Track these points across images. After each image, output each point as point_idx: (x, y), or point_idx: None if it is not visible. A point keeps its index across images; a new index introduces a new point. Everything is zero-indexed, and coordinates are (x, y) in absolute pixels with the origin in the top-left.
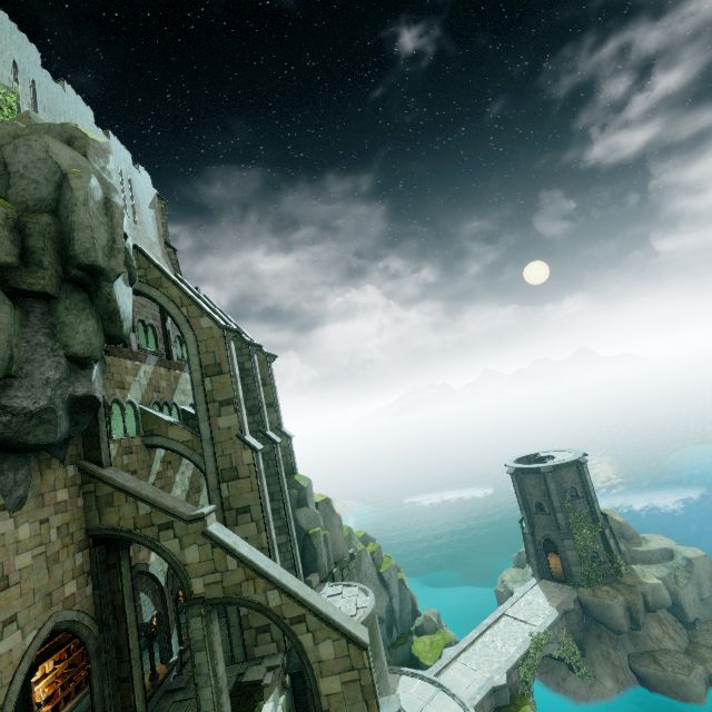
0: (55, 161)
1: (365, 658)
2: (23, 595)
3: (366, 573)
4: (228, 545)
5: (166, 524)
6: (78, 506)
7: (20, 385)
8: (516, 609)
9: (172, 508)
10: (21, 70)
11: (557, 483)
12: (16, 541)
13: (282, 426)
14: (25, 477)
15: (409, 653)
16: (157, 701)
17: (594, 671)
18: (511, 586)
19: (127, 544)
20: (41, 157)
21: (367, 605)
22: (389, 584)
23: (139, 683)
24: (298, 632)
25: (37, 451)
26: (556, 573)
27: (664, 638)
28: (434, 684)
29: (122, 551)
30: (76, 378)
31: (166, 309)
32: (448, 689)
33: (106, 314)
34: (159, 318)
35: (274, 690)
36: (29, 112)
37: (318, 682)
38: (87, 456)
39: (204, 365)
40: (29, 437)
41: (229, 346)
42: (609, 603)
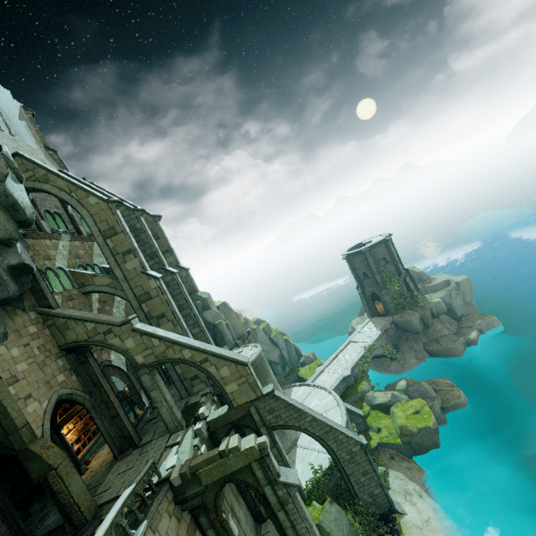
0: None
1: (247, 369)
2: (31, 384)
3: (261, 340)
4: (150, 332)
5: (107, 331)
6: (47, 334)
7: None
8: (357, 337)
9: (108, 321)
10: None
11: (374, 257)
12: (12, 357)
13: (179, 263)
14: (0, 321)
15: (298, 376)
16: (142, 427)
17: (405, 357)
18: (355, 327)
19: (88, 349)
20: None
21: (256, 352)
22: (278, 343)
23: (125, 417)
24: (206, 367)
25: (1, 304)
26: (381, 312)
27: (443, 329)
28: (311, 386)
29: (87, 353)
30: (7, 254)
31: (60, 197)
32: (319, 385)
33: (9, 206)
34: (61, 207)
35: (207, 403)
36: None
37: (225, 388)
38: (40, 305)
39: (102, 231)
40: None
41: (116, 213)
42: (409, 319)
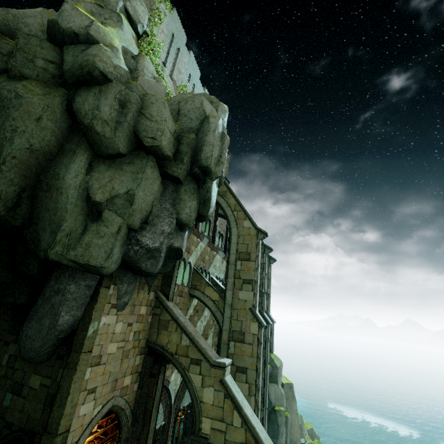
0: (203, 109)
1: None
2: (104, 374)
3: None
4: (238, 402)
5: (196, 360)
6: (148, 321)
7: (149, 229)
8: None
9: (204, 349)
10: (191, 78)
11: None
12: (113, 332)
13: (269, 311)
14: (131, 290)
15: None
16: None
17: None
18: None
19: (166, 362)
20: (198, 106)
21: None
22: None
23: None
24: None
25: (142, 275)
26: None
27: None
28: None
29: (162, 366)
30: (176, 235)
31: (224, 210)
32: None
33: (203, 200)
34: (213, 217)
35: None
36: (193, 91)
37: None
38: (161, 289)
39: (239, 251)
40: (143, 264)
41: (258, 243)
42: None
